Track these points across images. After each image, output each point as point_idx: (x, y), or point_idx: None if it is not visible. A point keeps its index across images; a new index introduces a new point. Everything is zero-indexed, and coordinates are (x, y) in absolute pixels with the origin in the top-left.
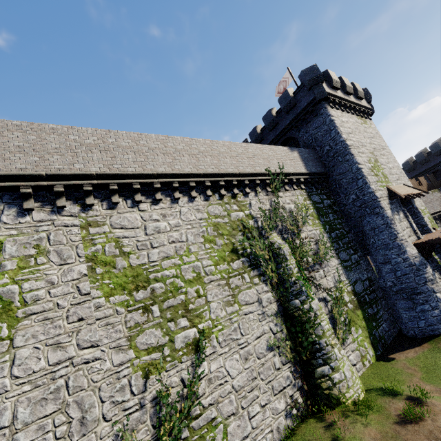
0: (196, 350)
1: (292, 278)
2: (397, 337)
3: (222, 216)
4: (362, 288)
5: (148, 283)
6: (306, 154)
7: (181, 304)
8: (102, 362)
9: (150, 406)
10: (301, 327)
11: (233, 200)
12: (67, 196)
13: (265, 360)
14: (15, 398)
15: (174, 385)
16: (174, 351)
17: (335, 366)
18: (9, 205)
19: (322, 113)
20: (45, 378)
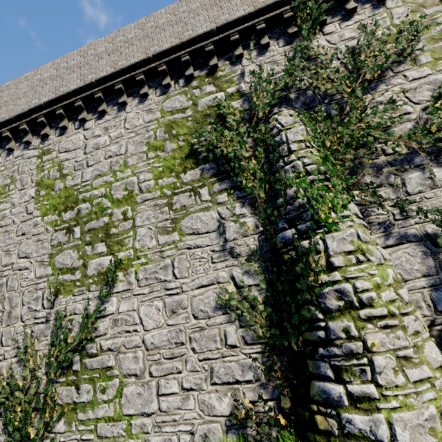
0: (107, 281)
1: (293, 187)
2: None
3: (184, 109)
4: None
5: (76, 204)
6: None
7: (103, 227)
8: (29, 272)
9: (54, 323)
10: (292, 285)
11: (208, 79)
12: (35, 133)
13: (208, 324)
14: None
15: (78, 312)
16: (85, 277)
17: (363, 398)
18: (4, 149)
19: None
20: None
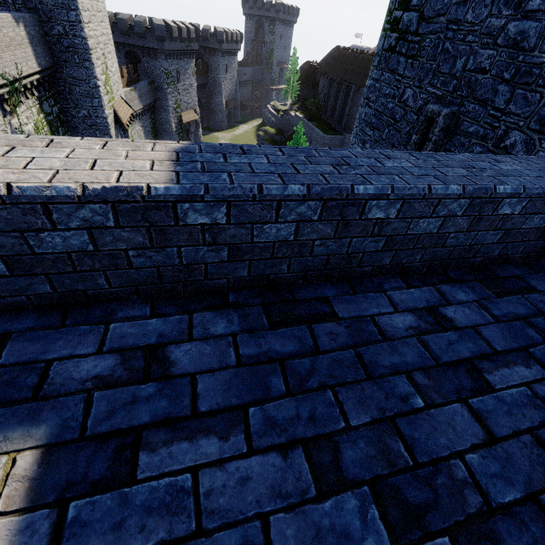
0: None
1: None
2: None
3: None
4: None
5: None
6: (33, 29)
7: None
8: None
9: None
10: None
11: None
12: None
13: None
14: None
15: None
16: None
17: None
18: None
19: None
20: None
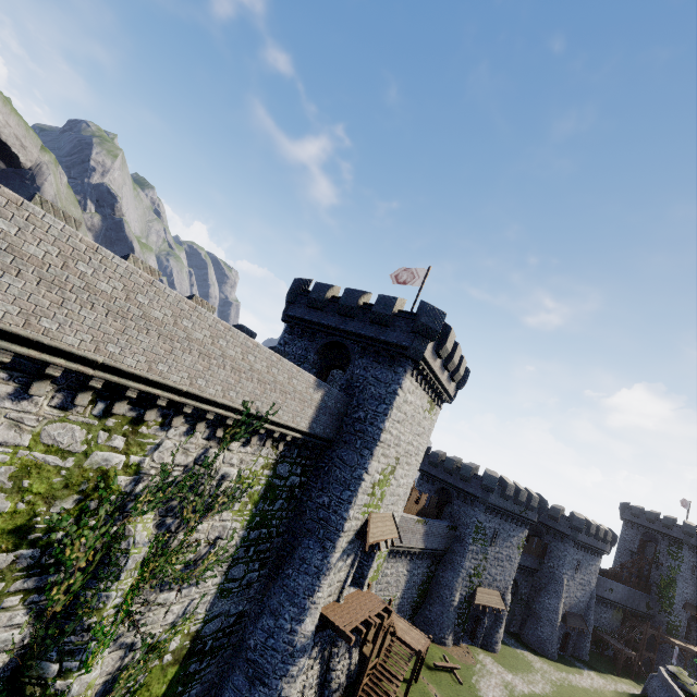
0: None
1: (92, 618)
2: None
3: (69, 452)
4: (216, 628)
5: None
6: (333, 402)
7: None
8: None
9: None
10: None
11: (129, 426)
12: None
13: None
14: None
15: None
16: None
17: None
18: None
19: (397, 371)
20: None
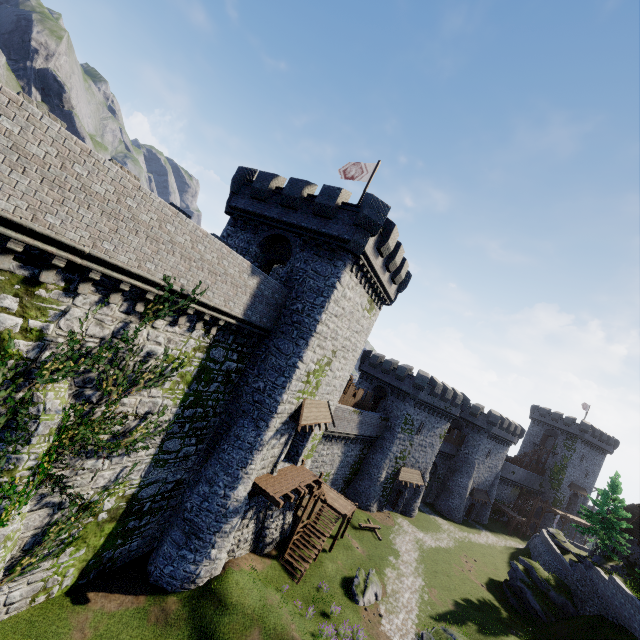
0: None
1: (2, 478)
2: (136, 562)
3: None
4: (154, 492)
5: None
6: (270, 292)
7: None
8: None
9: None
10: None
11: (21, 286)
12: None
13: None
14: None
15: None
16: None
17: None
18: None
19: (337, 265)
20: None
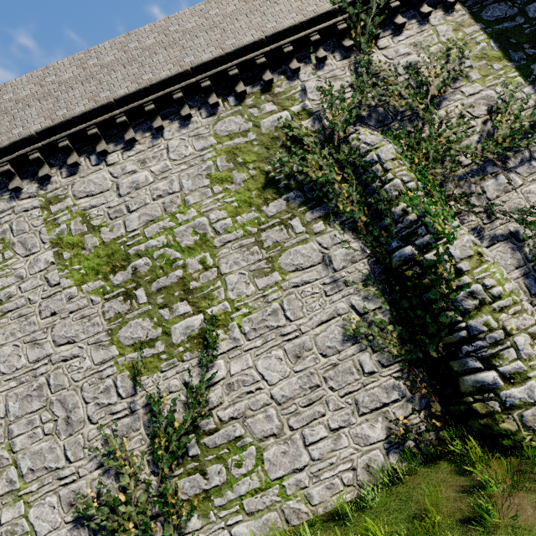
0: (204, 344)
1: (399, 206)
2: None
3: (244, 132)
4: None
5: (128, 261)
6: None
7: (178, 283)
8: (81, 360)
9: (143, 412)
10: (421, 298)
11: (264, 96)
12: (23, 175)
13: (339, 359)
14: (5, 393)
15: (174, 390)
16: (171, 347)
17: (514, 374)
18: None
19: None
20: (28, 375)
